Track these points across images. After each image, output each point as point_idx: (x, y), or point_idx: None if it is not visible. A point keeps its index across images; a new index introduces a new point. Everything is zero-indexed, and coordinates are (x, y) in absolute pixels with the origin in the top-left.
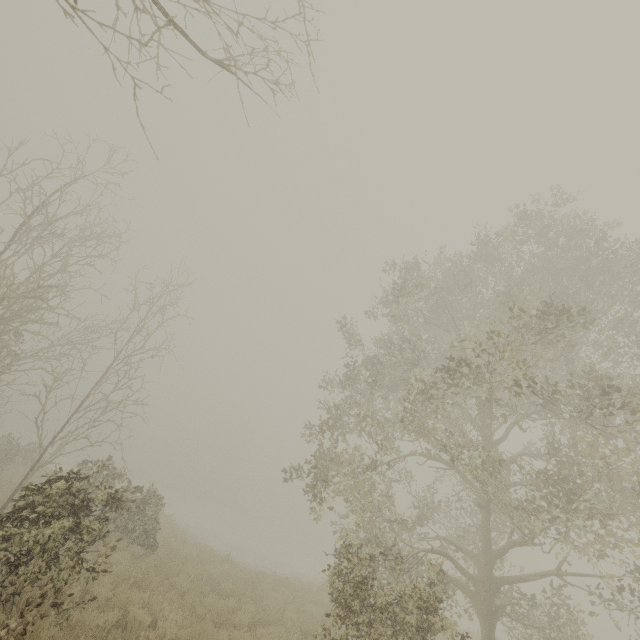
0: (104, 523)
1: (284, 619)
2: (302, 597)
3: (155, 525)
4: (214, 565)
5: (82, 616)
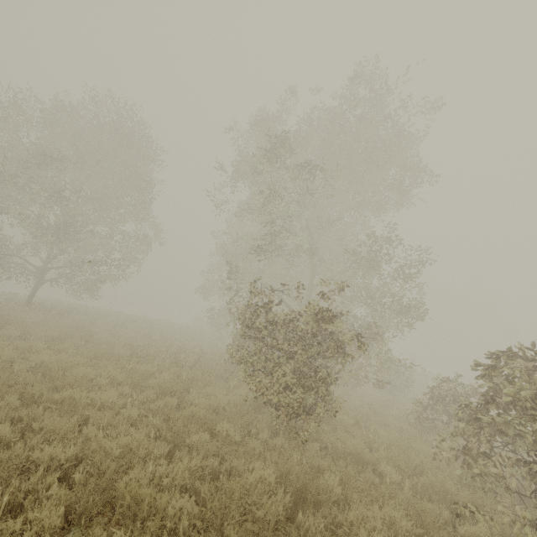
0: None
1: None
2: None
3: None
4: None
5: None
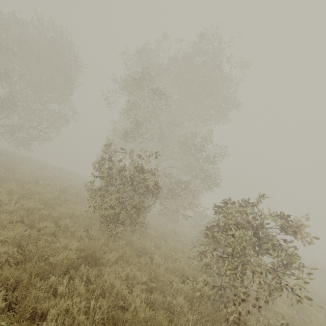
0: None
1: None
2: None
3: None
4: None
5: None
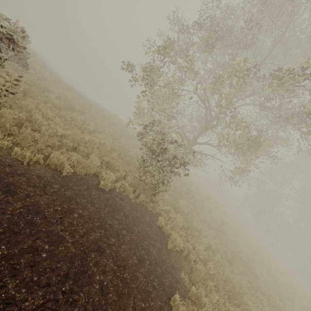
0: (2, 56)
1: (106, 131)
2: (107, 119)
3: (25, 54)
4: (68, 93)
5: (3, 114)
